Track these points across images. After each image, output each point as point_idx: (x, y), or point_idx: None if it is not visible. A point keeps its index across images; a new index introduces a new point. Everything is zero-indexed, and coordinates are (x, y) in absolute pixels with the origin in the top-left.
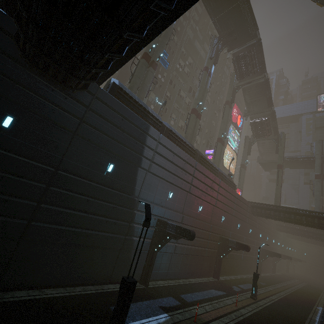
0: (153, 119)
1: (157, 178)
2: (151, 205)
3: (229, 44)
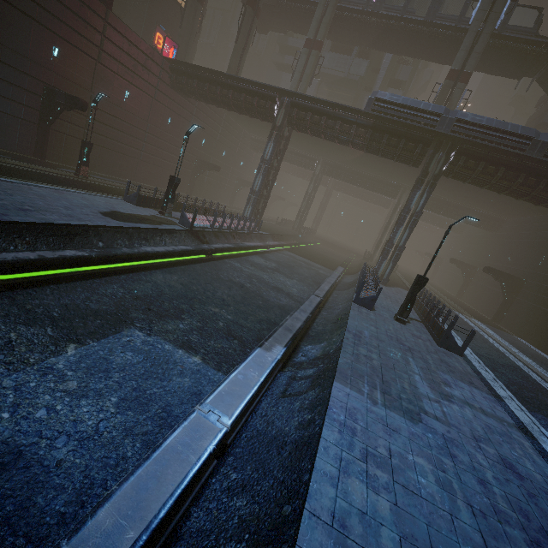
0: None
1: None
2: None
3: None
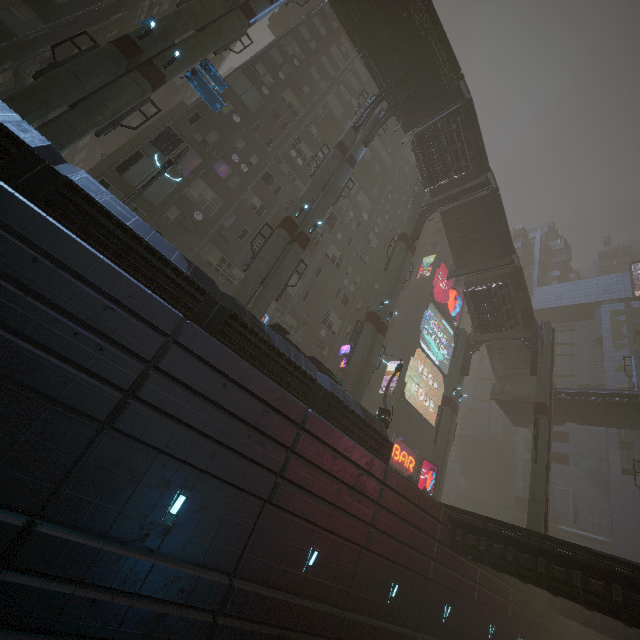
0: None
1: None
2: None
3: (404, 112)
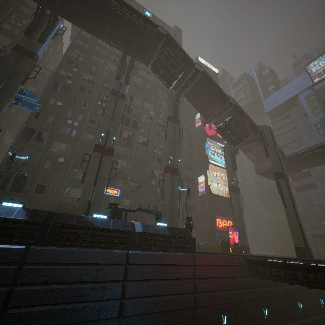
0: None
1: None
2: None
3: (140, 57)
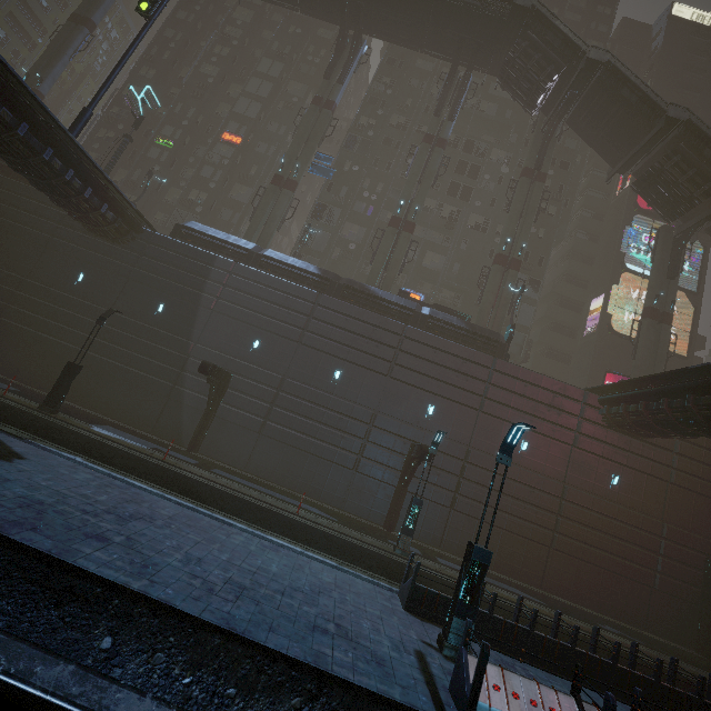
0: (233, 249)
1: (232, 321)
2: (214, 353)
3: (481, 64)
